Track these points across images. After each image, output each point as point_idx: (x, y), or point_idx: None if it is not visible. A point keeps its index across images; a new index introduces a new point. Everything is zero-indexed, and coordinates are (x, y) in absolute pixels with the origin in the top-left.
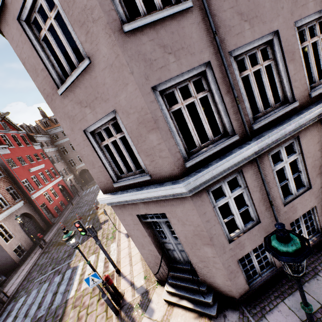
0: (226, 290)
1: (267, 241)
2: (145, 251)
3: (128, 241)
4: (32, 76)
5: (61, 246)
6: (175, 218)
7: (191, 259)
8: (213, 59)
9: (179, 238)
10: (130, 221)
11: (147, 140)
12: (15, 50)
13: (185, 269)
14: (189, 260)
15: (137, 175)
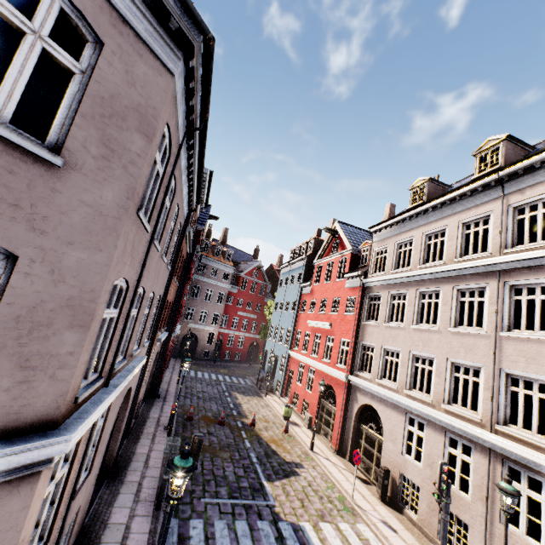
0: None
1: None
2: None
3: (402, 540)
4: None
5: (214, 455)
6: None
7: None
8: None
9: None
10: None
11: None
12: None
13: None
14: None
15: None
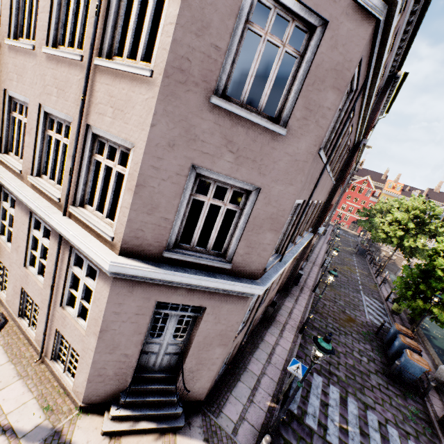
0: (198, 394)
1: (317, 343)
2: (110, 357)
3: None
4: (186, 19)
5: None
6: (215, 314)
7: (188, 362)
8: (306, 200)
9: (197, 337)
10: (132, 307)
11: (262, 234)
12: None
13: (155, 379)
14: (182, 364)
15: (211, 256)
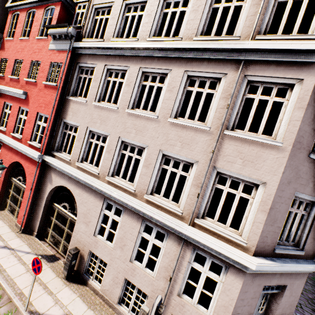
0: None
1: None
2: None
3: None
4: (305, 118)
5: None
6: (290, 289)
7: None
8: None
9: (279, 310)
10: (251, 293)
11: None
12: (313, 90)
13: None
14: None
15: (292, 247)
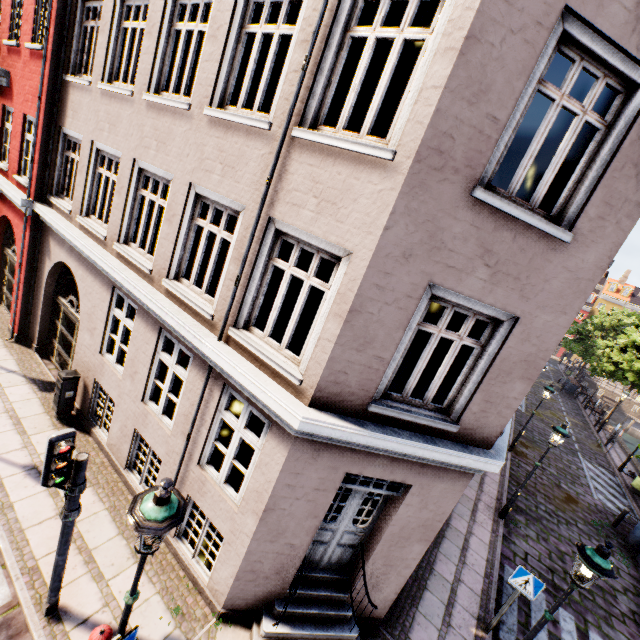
0: (378, 608)
1: (586, 556)
2: (270, 547)
3: (50, 496)
4: (459, 81)
5: None
6: (422, 496)
7: (372, 562)
8: None
9: (391, 527)
10: (312, 480)
11: (509, 384)
12: None
13: (320, 580)
14: (364, 564)
15: (430, 412)
